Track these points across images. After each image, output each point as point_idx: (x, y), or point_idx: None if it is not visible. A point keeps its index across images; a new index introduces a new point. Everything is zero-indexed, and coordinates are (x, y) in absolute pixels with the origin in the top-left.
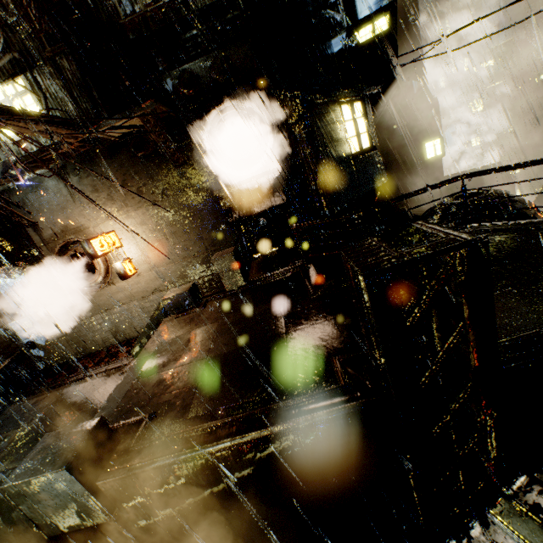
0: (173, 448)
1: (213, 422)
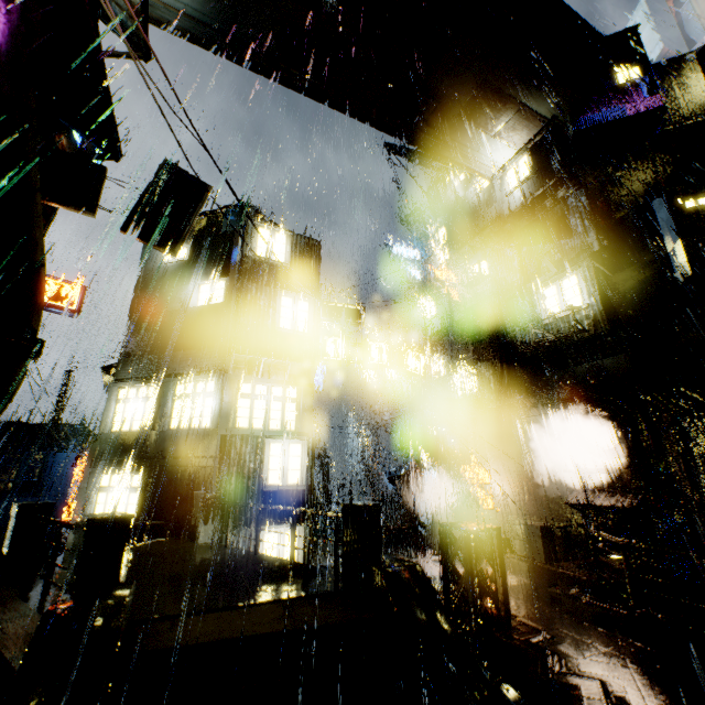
0: None
1: None
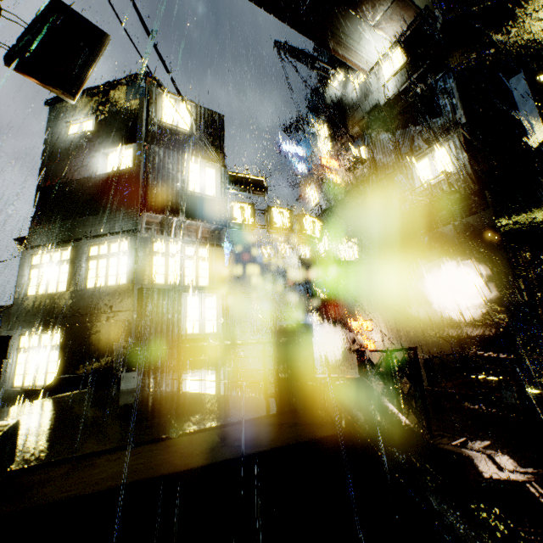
0: None
1: None
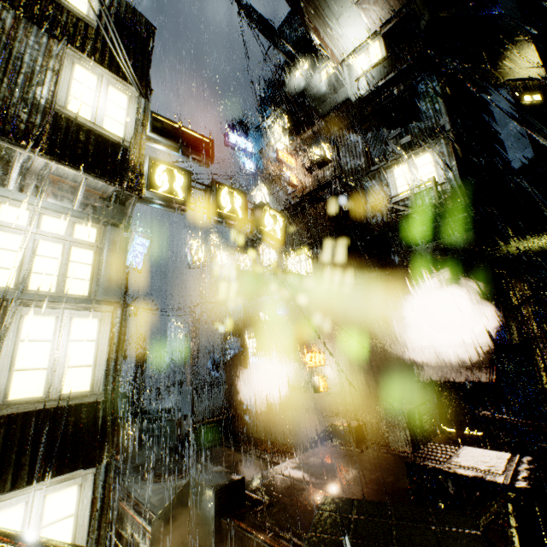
0: (266, 534)
1: (298, 540)
